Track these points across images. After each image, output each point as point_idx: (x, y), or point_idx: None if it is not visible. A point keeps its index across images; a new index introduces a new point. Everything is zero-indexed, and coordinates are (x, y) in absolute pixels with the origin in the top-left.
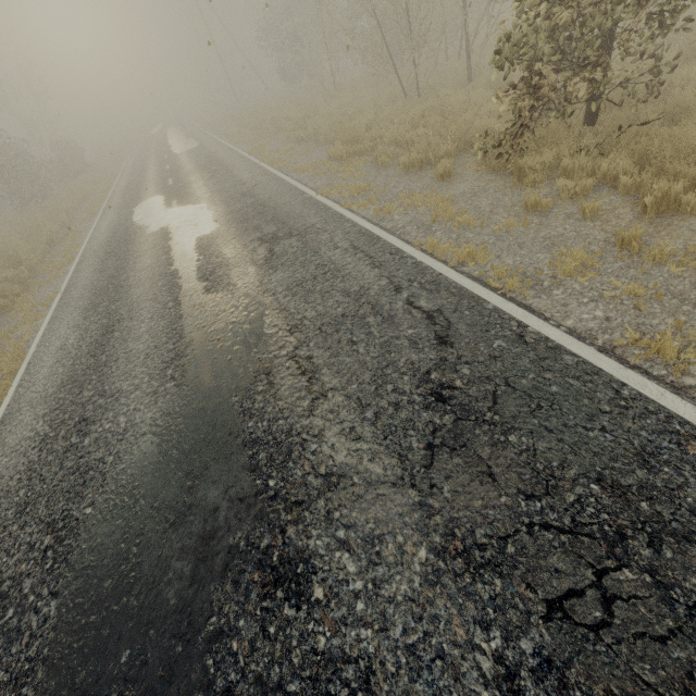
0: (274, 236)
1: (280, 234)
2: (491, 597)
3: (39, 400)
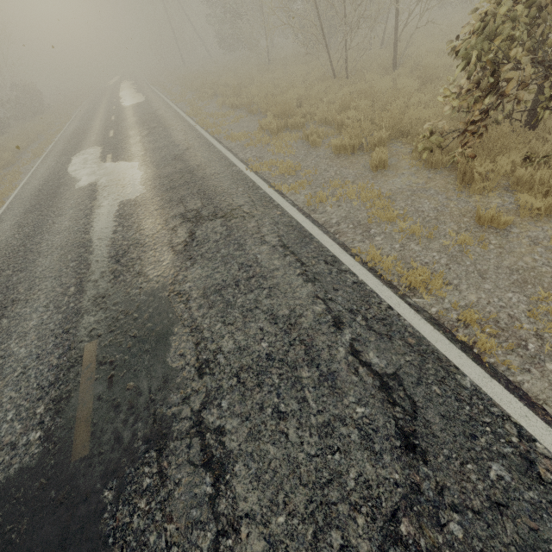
0: (198, 214)
1: (204, 212)
2: None
3: None
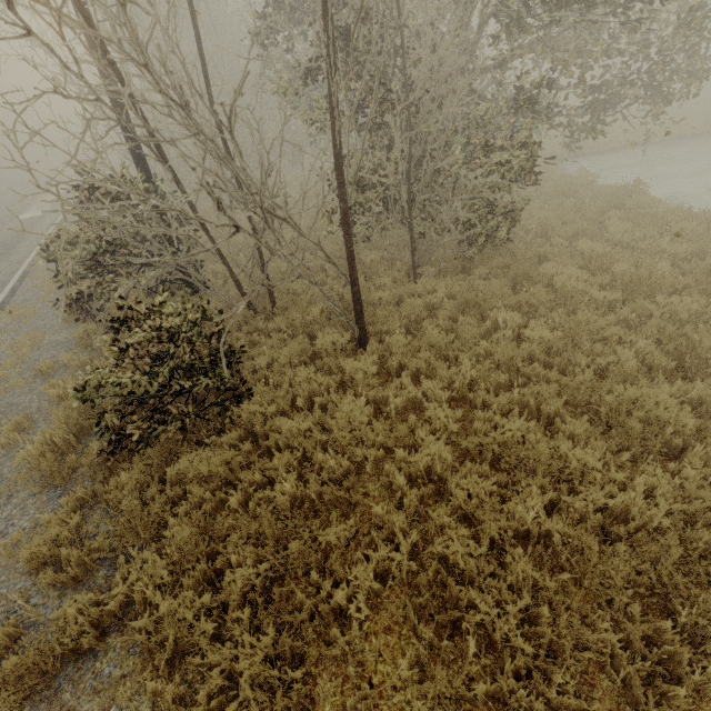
0: None
1: None
2: None
3: None
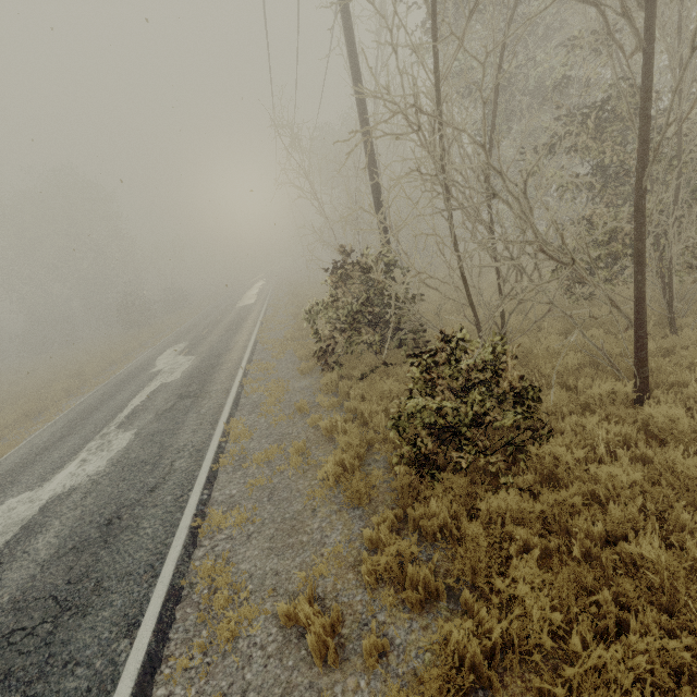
0: (188, 394)
1: (192, 393)
2: (0, 623)
3: None
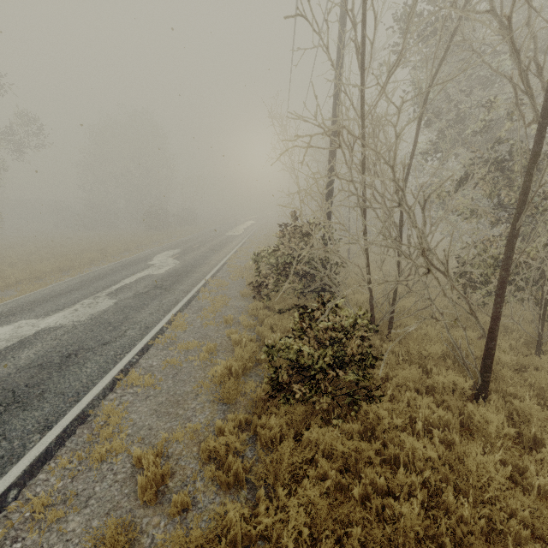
0: (161, 286)
1: (164, 286)
2: None
3: (20, 302)
